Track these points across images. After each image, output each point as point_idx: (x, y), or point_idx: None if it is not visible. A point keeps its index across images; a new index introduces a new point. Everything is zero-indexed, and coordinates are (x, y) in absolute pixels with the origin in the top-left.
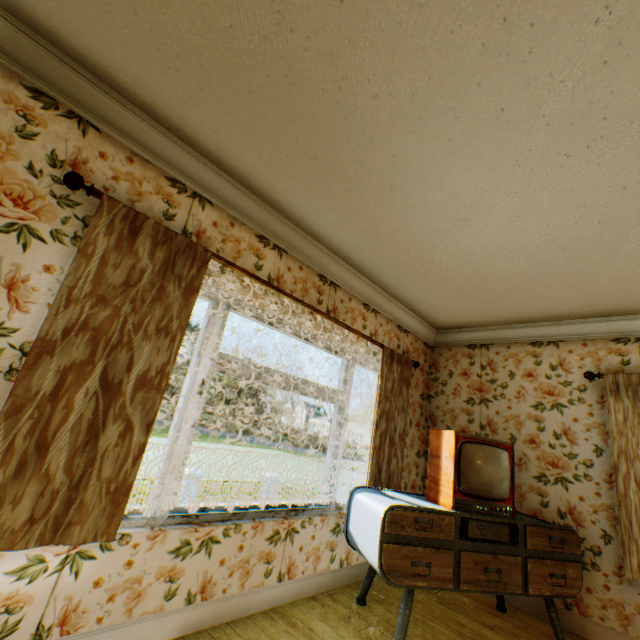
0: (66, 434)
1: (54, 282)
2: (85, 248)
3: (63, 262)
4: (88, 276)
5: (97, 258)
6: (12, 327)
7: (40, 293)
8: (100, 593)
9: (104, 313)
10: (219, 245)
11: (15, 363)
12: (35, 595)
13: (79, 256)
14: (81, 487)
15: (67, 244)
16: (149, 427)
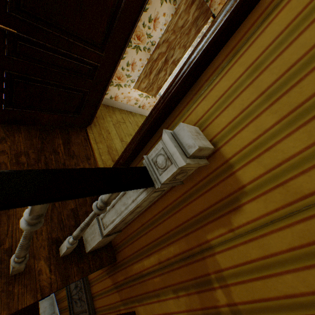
0: (155, 71)
1: (164, 20)
2: (177, 10)
3: (168, 12)
4: (173, 22)
5: (178, 15)
6: (151, 35)
7: (160, 24)
8: (148, 105)
9: (173, 37)
10: (216, 6)
11: (149, 47)
12: (140, 100)
13: (174, 14)
14: (153, 84)
15: (171, 4)
16: (169, 75)
